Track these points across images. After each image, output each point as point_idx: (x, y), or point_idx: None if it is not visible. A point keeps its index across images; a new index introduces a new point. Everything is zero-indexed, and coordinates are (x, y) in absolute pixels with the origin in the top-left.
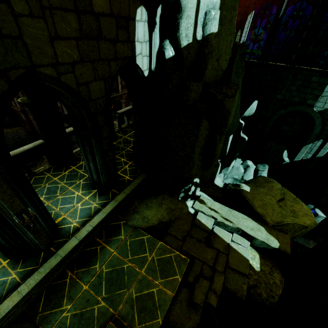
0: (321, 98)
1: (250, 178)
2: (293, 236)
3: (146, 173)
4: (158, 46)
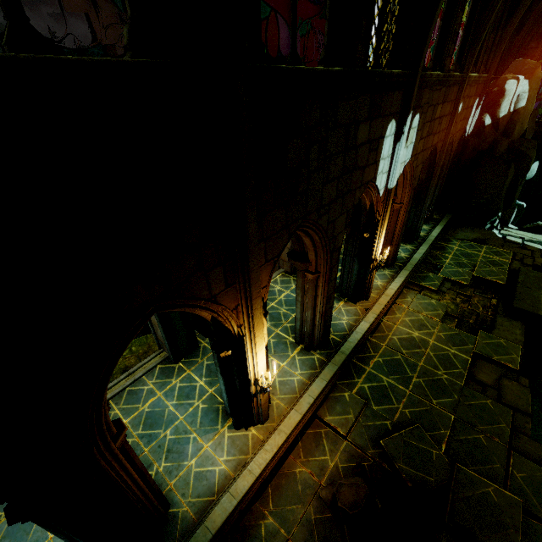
0: None
1: None
2: None
3: (451, 214)
4: (476, 118)
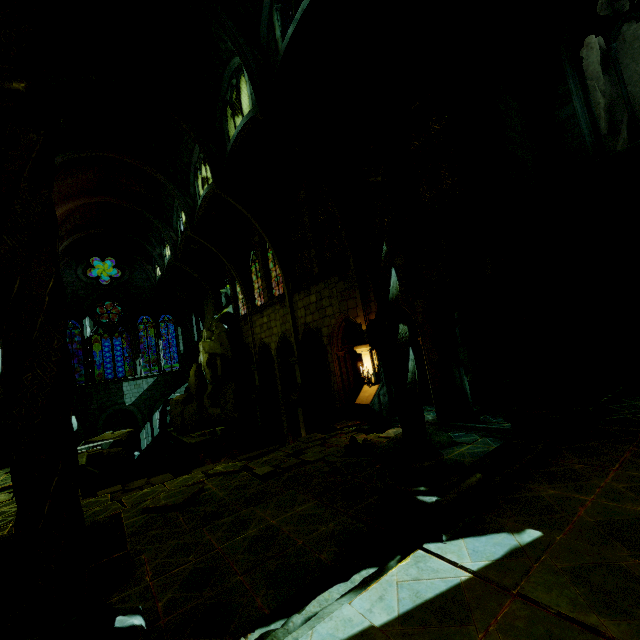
0: (126, 395)
1: None
2: (126, 439)
3: None
4: None
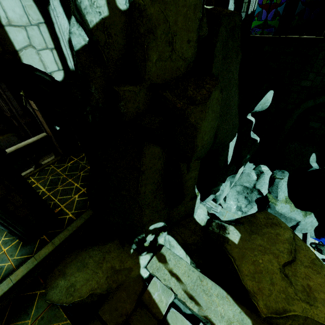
0: None
1: (264, 186)
2: None
3: (93, 210)
4: (68, 31)
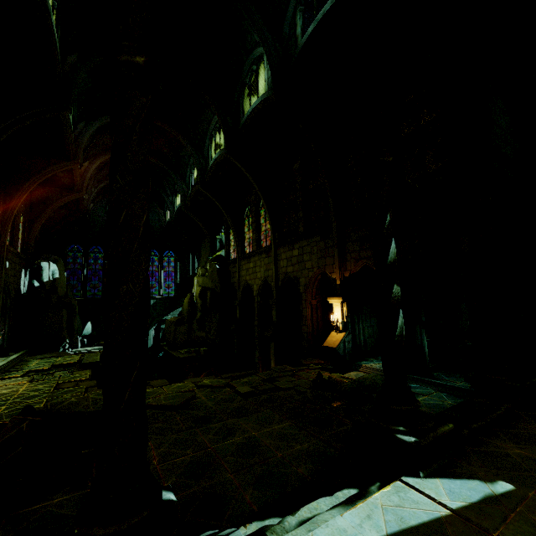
0: None
1: None
2: None
3: (28, 349)
4: (28, 283)
